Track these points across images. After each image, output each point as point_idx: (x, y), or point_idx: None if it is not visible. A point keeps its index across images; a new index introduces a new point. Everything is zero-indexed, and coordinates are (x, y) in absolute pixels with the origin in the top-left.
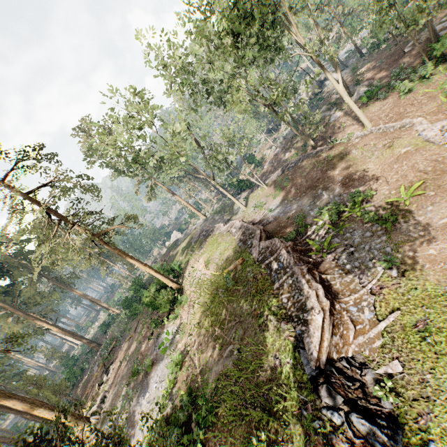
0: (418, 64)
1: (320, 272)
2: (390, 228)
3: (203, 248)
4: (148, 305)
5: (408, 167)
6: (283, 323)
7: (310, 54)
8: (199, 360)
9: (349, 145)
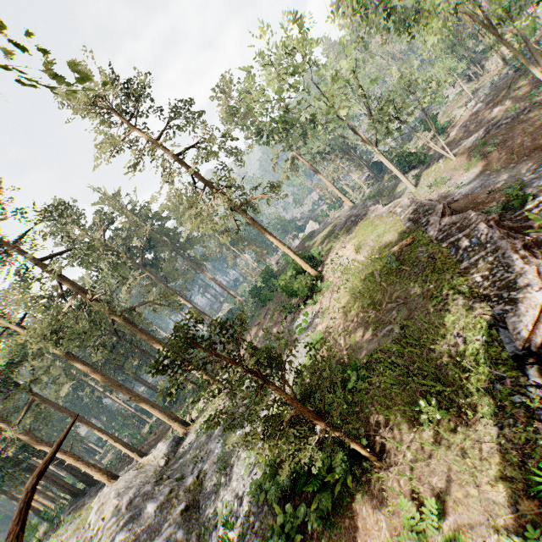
0: None
1: (541, 252)
2: None
3: (352, 234)
4: (282, 289)
5: None
6: (473, 301)
7: None
8: (344, 340)
9: None
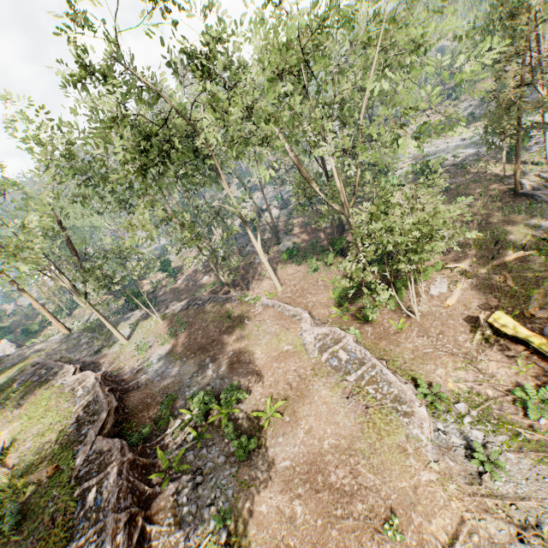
0: (327, 246)
1: (149, 515)
2: (242, 457)
3: (21, 409)
4: None
5: (283, 373)
6: None
7: (232, 208)
8: None
9: (252, 311)
